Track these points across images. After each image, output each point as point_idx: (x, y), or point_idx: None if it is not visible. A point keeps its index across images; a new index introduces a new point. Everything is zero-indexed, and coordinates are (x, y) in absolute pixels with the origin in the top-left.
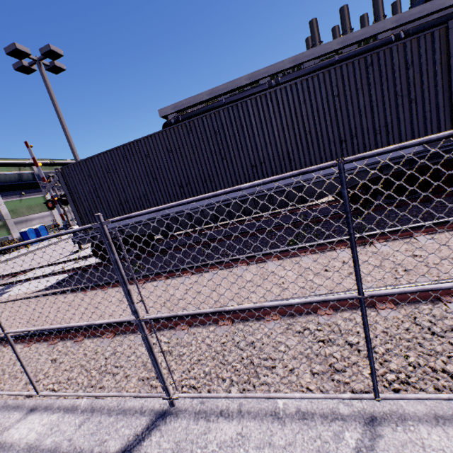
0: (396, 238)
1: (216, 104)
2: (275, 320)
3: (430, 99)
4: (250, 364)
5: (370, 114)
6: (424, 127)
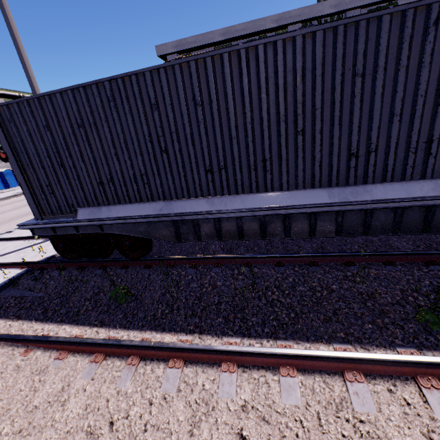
0: None
1: None
2: None
3: None
4: None
5: None
6: None
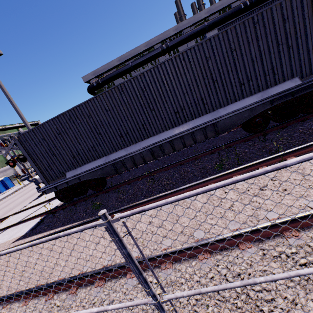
0: (303, 154)
1: (125, 67)
2: (250, 248)
3: (302, 44)
4: (249, 300)
5: (260, 61)
6: (299, 66)
